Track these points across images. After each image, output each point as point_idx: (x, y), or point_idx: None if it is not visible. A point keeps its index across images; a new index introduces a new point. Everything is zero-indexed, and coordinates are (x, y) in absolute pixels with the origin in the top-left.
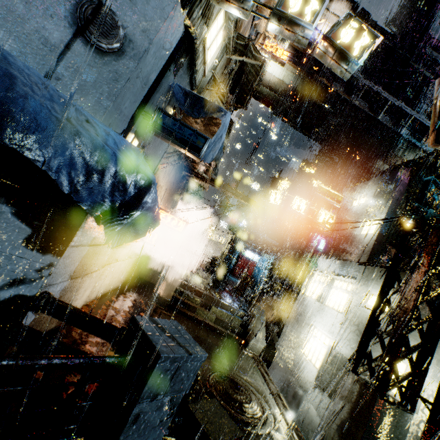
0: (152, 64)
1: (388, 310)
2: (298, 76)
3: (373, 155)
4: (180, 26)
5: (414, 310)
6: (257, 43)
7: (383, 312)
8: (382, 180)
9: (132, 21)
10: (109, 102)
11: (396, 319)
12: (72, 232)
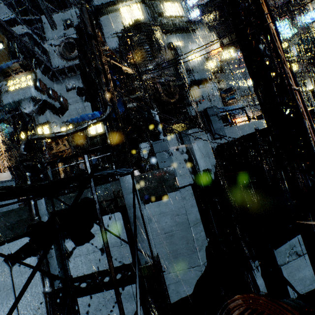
0: (218, 94)
1: (313, 80)
2: (227, 38)
3: (296, 11)
4: (215, 84)
5: (314, 75)
6: (212, 55)
7: (314, 81)
8: (298, 37)
9: (212, 92)
10: (220, 105)
11: (314, 80)
12: (236, 121)
